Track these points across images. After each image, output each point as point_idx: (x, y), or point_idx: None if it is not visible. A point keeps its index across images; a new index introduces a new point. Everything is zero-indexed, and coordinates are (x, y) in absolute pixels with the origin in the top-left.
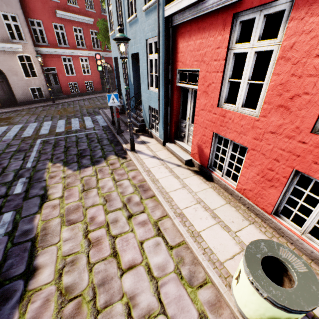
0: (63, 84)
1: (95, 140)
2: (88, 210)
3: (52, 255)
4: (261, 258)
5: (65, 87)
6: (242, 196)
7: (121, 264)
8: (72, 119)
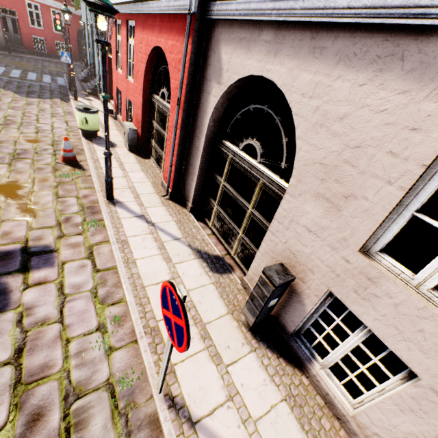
0: (24, 35)
1: (47, 90)
2: (28, 109)
3: (2, 113)
4: (86, 107)
5: (27, 40)
6: (122, 122)
7: (39, 122)
8: (30, 73)
